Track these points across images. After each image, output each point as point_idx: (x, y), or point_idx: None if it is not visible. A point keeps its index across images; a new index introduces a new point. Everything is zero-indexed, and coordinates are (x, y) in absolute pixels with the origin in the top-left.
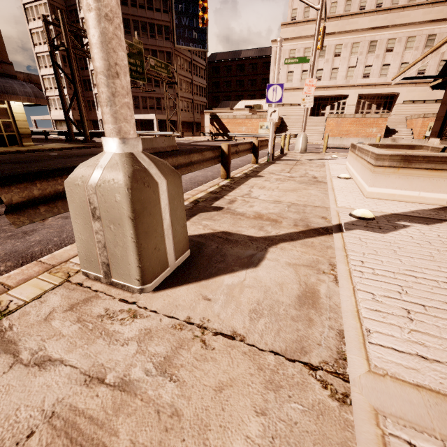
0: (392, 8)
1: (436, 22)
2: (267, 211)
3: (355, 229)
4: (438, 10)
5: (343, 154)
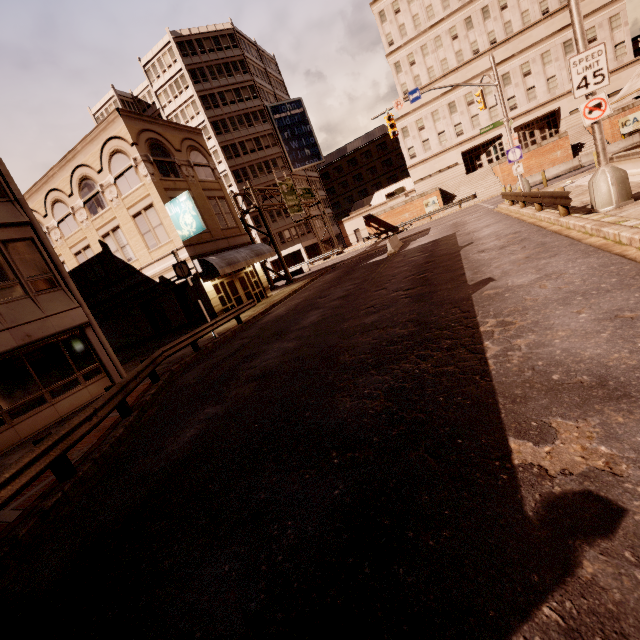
0: (509, 37)
1: (565, 28)
2: None
3: None
4: (560, 18)
5: (567, 179)
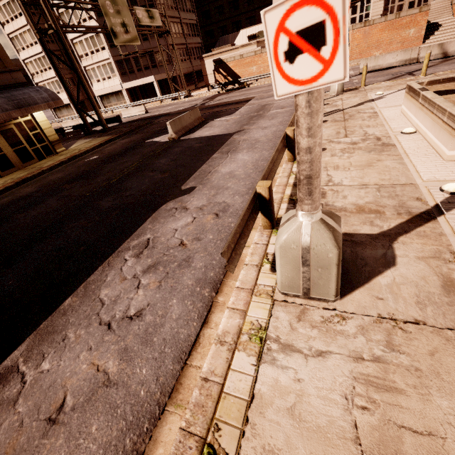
0: None
1: None
2: (362, 200)
3: (454, 208)
4: None
5: (386, 83)
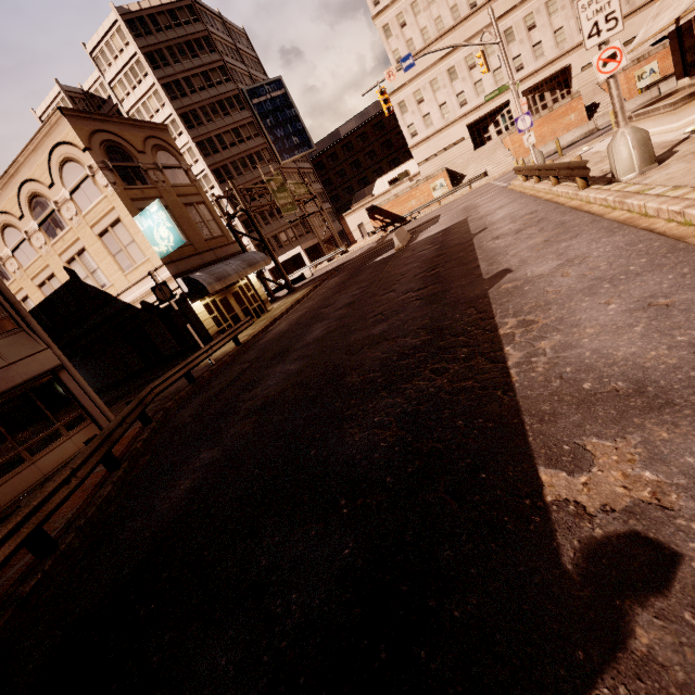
0: None
1: None
2: None
3: None
4: None
5: (584, 146)
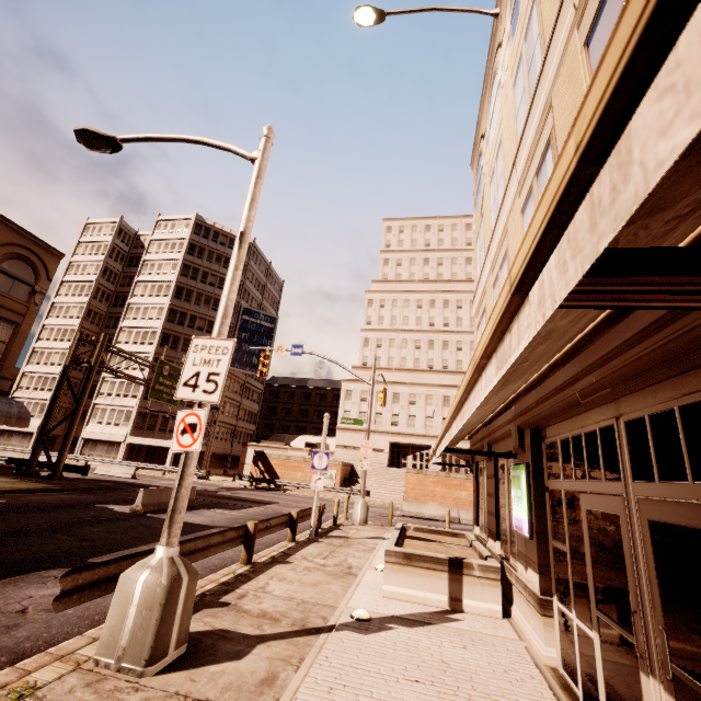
0: (458, 371)
1: None
2: (274, 608)
3: (345, 630)
4: None
5: None
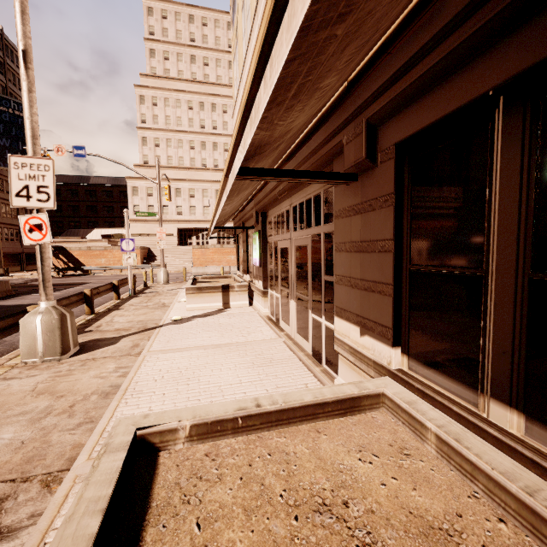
0: None
1: None
2: (123, 326)
3: (169, 325)
4: None
5: None
